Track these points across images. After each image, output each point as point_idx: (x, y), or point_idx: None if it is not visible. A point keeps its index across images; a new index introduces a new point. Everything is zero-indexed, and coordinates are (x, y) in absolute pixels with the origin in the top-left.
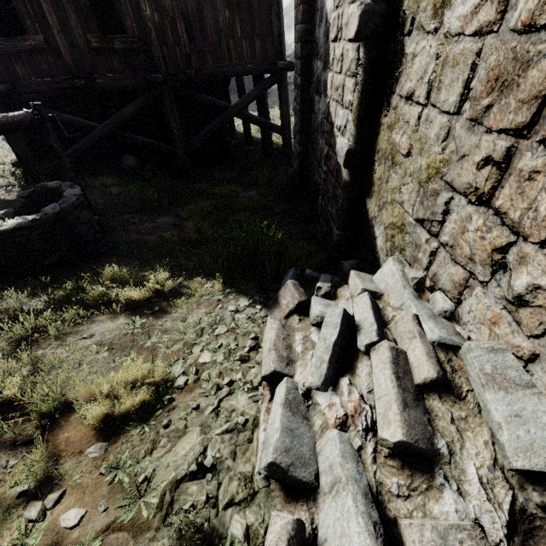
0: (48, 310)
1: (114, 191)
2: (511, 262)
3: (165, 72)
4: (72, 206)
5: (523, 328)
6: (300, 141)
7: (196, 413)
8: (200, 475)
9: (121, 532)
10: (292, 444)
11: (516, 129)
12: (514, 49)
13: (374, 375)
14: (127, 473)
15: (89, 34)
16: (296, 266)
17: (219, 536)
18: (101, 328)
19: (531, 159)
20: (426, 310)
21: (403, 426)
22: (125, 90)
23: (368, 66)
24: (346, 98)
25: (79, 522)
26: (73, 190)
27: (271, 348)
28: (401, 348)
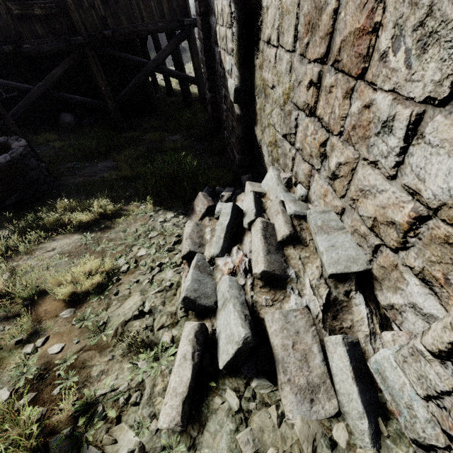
0: (15, 235)
1: (57, 145)
2: (328, 151)
3: (85, 35)
4: (21, 156)
5: (337, 193)
6: (209, 88)
7: (137, 285)
8: (141, 317)
9: (90, 351)
10: (199, 287)
11: (321, 58)
12: (314, 0)
13: (252, 240)
14: (91, 322)
15: (8, 2)
16: (209, 186)
17: (155, 344)
18: (61, 244)
19: (329, 78)
20: (291, 197)
21: (265, 263)
22: (52, 53)
23: (239, 19)
24: (229, 46)
25: (61, 350)
26: (19, 142)
27: (187, 238)
28: (270, 222)
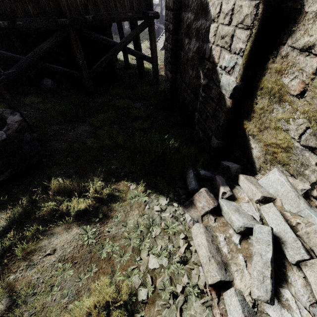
0: (11, 233)
1: (41, 107)
2: None
3: (69, 17)
4: (16, 132)
5: None
6: (171, 69)
7: None
8: None
9: None
10: None
11: None
12: None
13: (315, 293)
14: None
15: None
16: (190, 166)
17: None
18: (60, 241)
19: None
20: None
21: None
22: (41, 30)
23: (262, 21)
24: (236, 46)
25: None
26: (14, 117)
27: (210, 256)
28: None
